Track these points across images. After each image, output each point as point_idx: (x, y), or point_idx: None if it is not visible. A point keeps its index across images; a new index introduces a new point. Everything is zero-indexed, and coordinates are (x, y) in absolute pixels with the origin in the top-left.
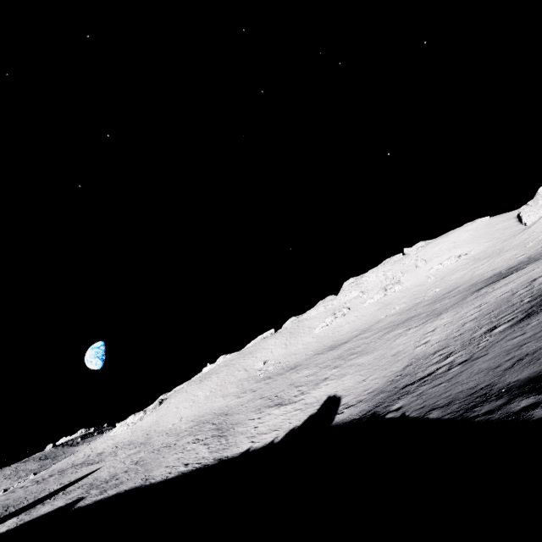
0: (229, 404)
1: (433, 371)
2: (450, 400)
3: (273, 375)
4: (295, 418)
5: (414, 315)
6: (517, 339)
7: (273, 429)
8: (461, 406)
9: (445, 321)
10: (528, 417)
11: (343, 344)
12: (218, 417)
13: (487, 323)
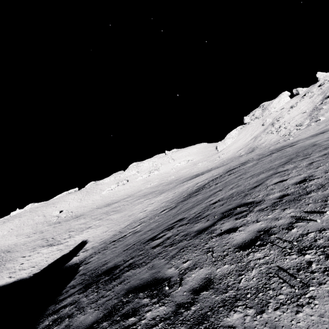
0: (17, 242)
1: (127, 234)
2: (92, 268)
3: (62, 221)
4: (52, 257)
5: (155, 190)
6: (156, 223)
7: (32, 266)
8: (79, 281)
9: (160, 198)
10: (40, 325)
11: (115, 203)
12: (0, 254)
13: (167, 205)
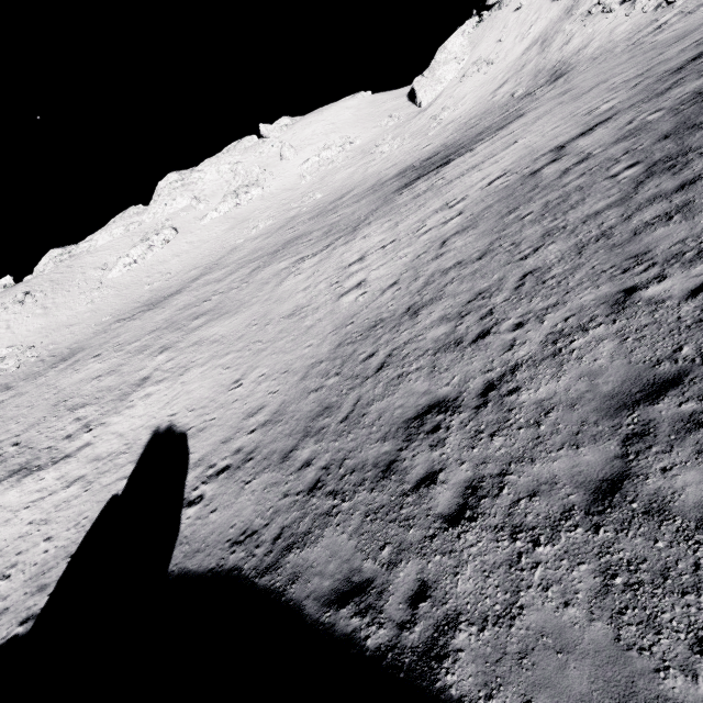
0: None
1: (487, 381)
2: None
3: (15, 381)
4: (66, 518)
5: (297, 235)
6: None
7: None
8: None
9: (378, 240)
10: None
11: (173, 295)
12: None
13: (540, 232)
